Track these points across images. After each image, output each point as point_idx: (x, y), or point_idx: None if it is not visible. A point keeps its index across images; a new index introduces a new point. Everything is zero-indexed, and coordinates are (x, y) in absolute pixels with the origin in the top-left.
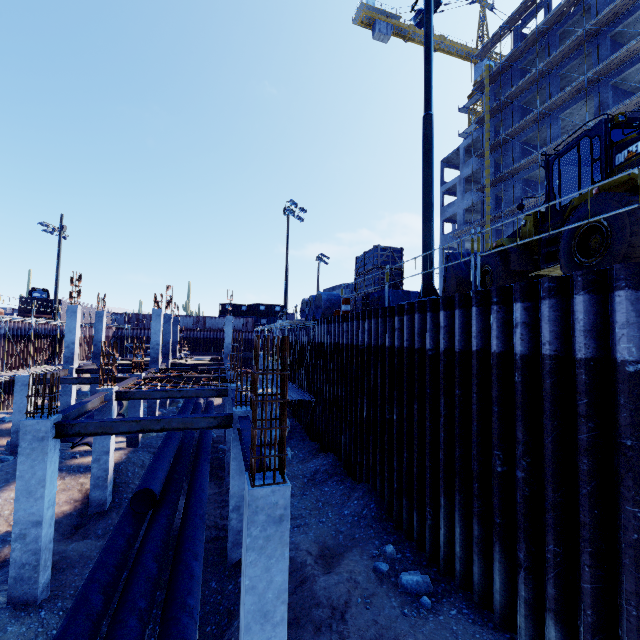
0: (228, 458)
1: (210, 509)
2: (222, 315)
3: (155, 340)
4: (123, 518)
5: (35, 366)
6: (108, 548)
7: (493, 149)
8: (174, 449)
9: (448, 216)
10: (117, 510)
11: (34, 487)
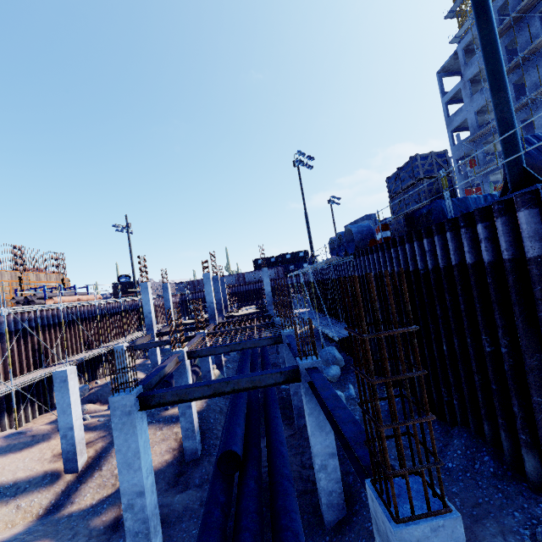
0: (295, 402)
1: (290, 456)
2: (257, 269)
3: (209, 300)
4: (214, 482)
5: (130, 334)
6: (206, 523)
7: (501, 35)
8: (245, 399)
9: (457, 125)
10: (207, 458)
11: (131, 459)
